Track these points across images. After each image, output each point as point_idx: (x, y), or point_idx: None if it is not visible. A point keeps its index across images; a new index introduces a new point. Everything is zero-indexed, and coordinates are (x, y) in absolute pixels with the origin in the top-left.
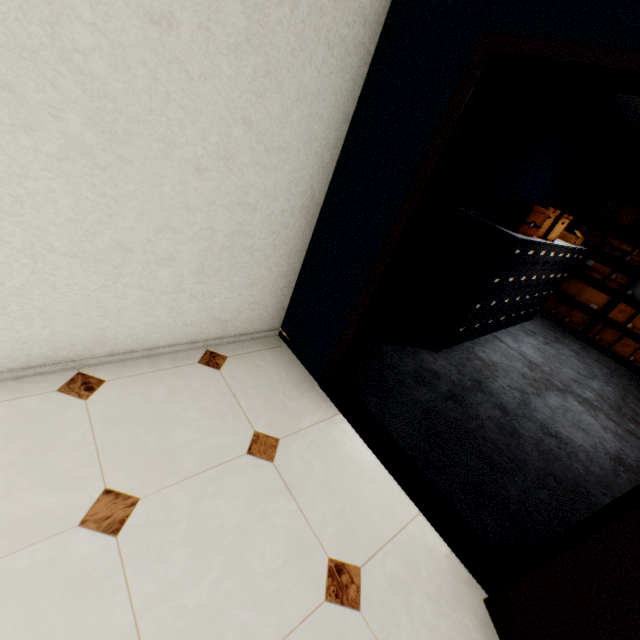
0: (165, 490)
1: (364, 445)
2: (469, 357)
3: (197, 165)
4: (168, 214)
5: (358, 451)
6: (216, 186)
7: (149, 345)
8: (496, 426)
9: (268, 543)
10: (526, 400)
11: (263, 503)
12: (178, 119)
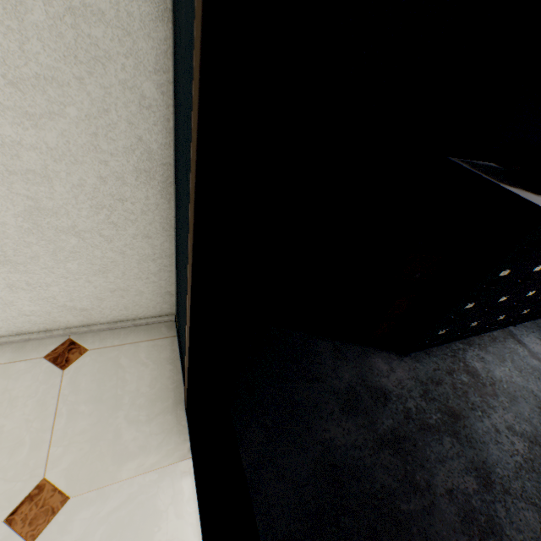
0: None
1: (197, 527)
2: (452, 368)
3: None
4: None
5: (180, 538)
6: None
7: None
8: (459, 513)
9: None
10: (536, 460)
11: None
12: None
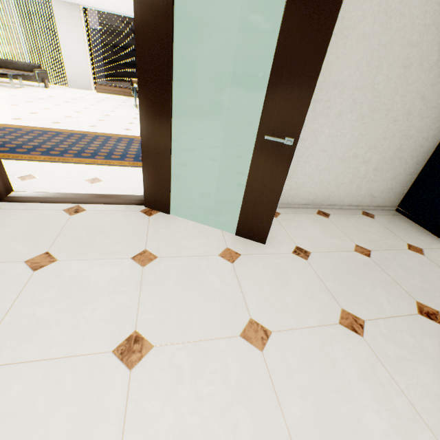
0: (378, 251)
1: None
2: None
3: (395, 119)
4: (375, 141)
5: None
6: (398, 127)
7: (341, 203)
8: None
9: (438, 279)
10: None
11: (427, 267)
12: (396, 101)
